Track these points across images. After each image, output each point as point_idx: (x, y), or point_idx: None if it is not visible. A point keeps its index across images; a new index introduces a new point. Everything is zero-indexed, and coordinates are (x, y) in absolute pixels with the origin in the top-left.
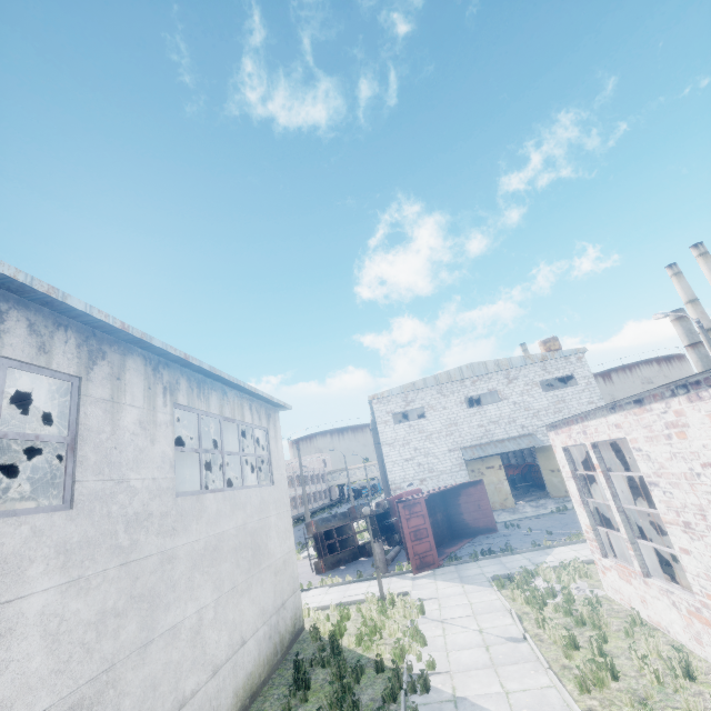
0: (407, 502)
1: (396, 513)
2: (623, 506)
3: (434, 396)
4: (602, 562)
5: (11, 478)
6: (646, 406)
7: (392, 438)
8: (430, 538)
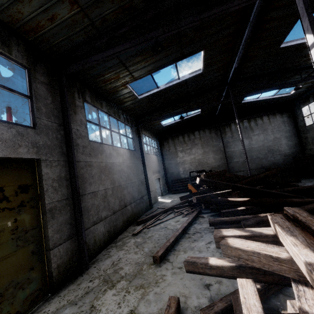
0: None
1: None
2: None
3: None
4: None
5: (185, 132)
6: None
7: None
8: None
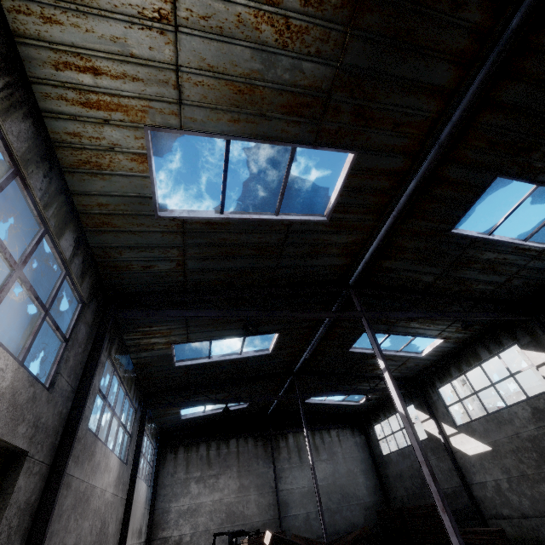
0: None
1: None
2: None
3: None
4: None
5: (213, 437)
6: None
7: None
8: None
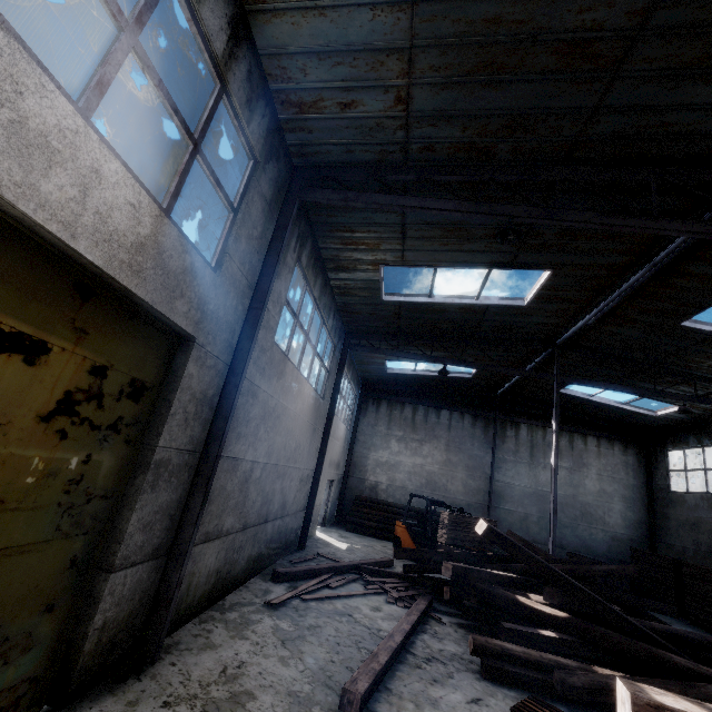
0: None
1: None
2: None
3: None
4: None
5: (422, 401)
6: None
7: None
8: None
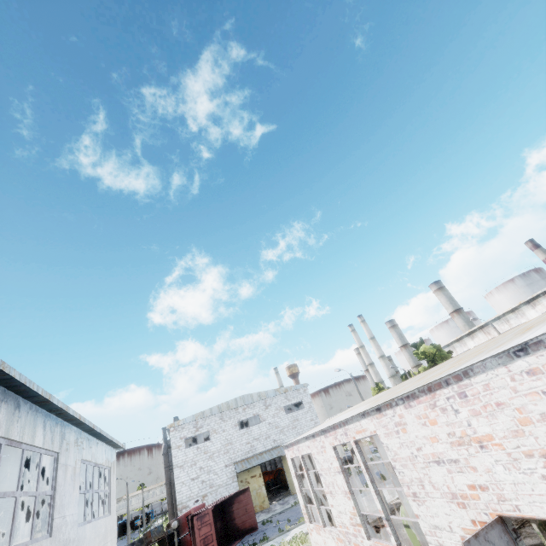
0: (200, 514)
1: (184, 530)
2: (314, 488)
3: (217, 421)
4: (310, 527)
5: None
6: (315, 438)
7: (183, 460)
8: (214, 542)
